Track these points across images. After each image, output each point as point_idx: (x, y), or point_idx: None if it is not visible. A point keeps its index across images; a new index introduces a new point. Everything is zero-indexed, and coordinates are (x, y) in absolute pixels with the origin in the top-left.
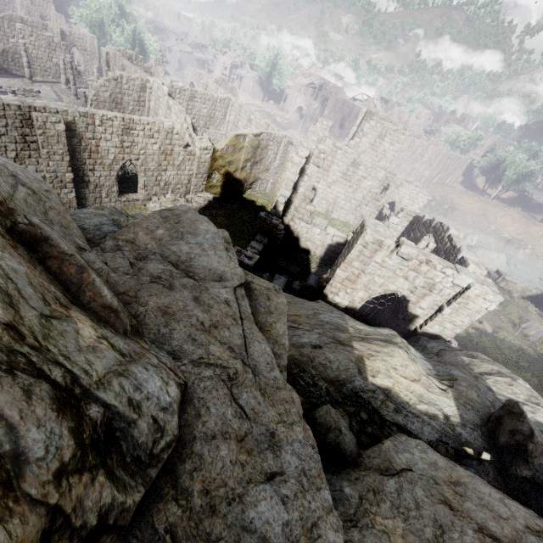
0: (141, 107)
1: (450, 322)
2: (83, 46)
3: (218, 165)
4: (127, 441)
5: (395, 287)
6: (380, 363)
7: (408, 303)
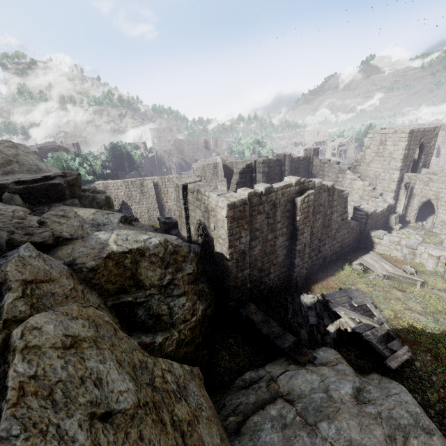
0: (215, 176)
1: (220, 237)
2: None
3: None
4: None
5: (198, 216)
6: (75, 210)
7: (207, 228)
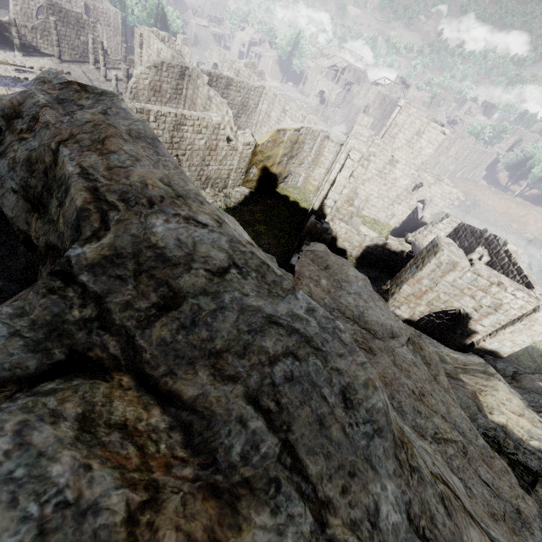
0: (178, 95)
1: (510, 341)
2: (106, 21)
3: (257, 159)
4: None
5: (460, 304)
6: (491, 398)
7: (469, 319)
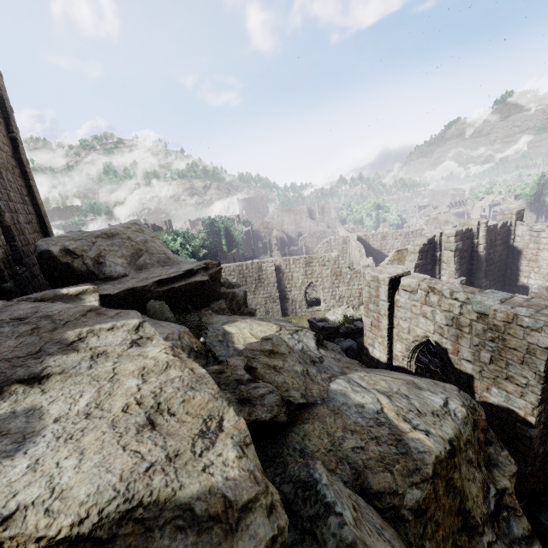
0: (344, 254)
1: (507, 380)
2: None
3: None
4: (102, 267)
5: (422, 330)
6: (245, 325)
7: (447, 353)
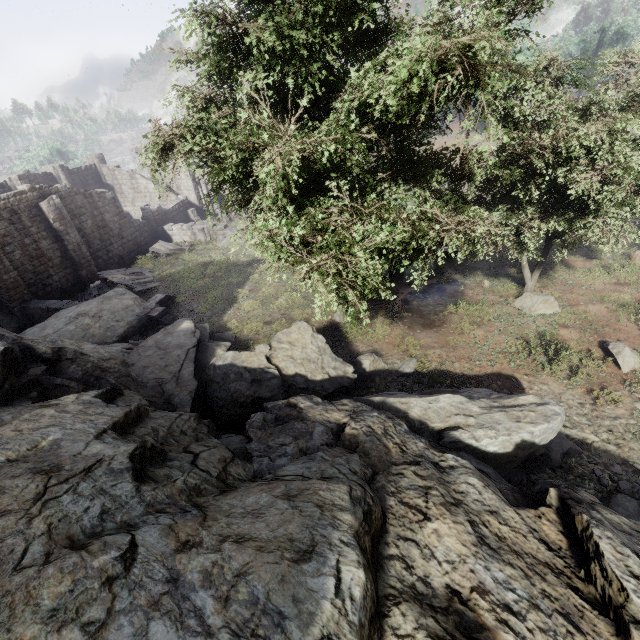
0: None
1: None
2: None
3: None
4: None
5: None
6: None
7: None
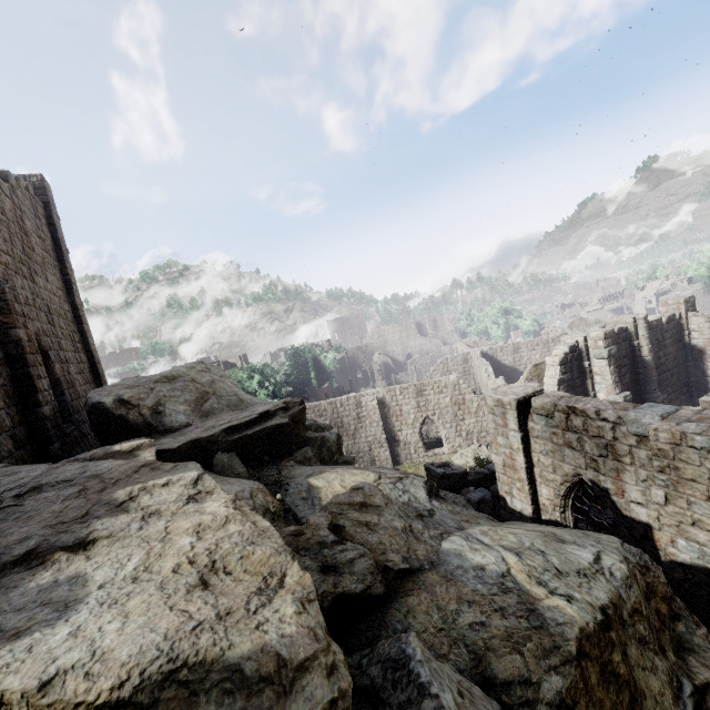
0: (467, 376)
1: (694, 525)
2: None
3: None
4: (161, 417)
5: (570, 466)
6: (334, 475)
7: (609, 495)
